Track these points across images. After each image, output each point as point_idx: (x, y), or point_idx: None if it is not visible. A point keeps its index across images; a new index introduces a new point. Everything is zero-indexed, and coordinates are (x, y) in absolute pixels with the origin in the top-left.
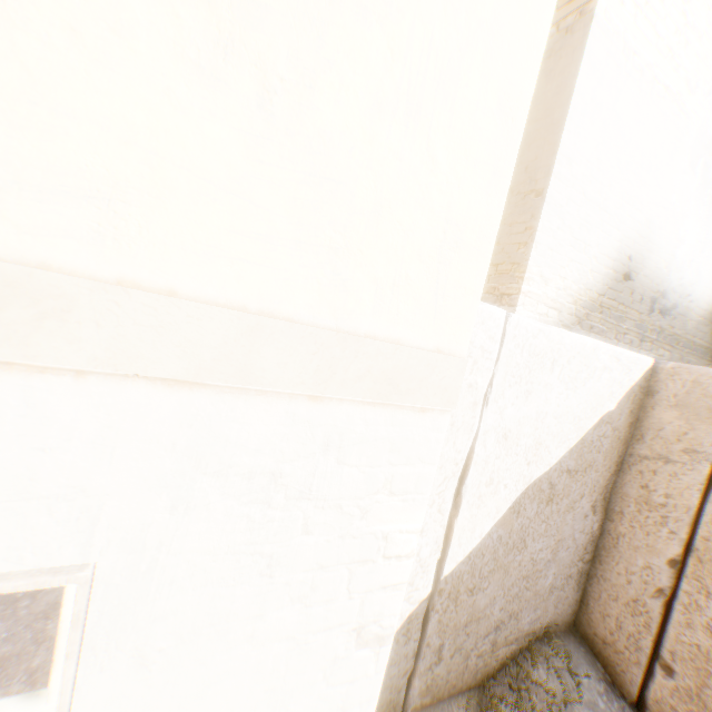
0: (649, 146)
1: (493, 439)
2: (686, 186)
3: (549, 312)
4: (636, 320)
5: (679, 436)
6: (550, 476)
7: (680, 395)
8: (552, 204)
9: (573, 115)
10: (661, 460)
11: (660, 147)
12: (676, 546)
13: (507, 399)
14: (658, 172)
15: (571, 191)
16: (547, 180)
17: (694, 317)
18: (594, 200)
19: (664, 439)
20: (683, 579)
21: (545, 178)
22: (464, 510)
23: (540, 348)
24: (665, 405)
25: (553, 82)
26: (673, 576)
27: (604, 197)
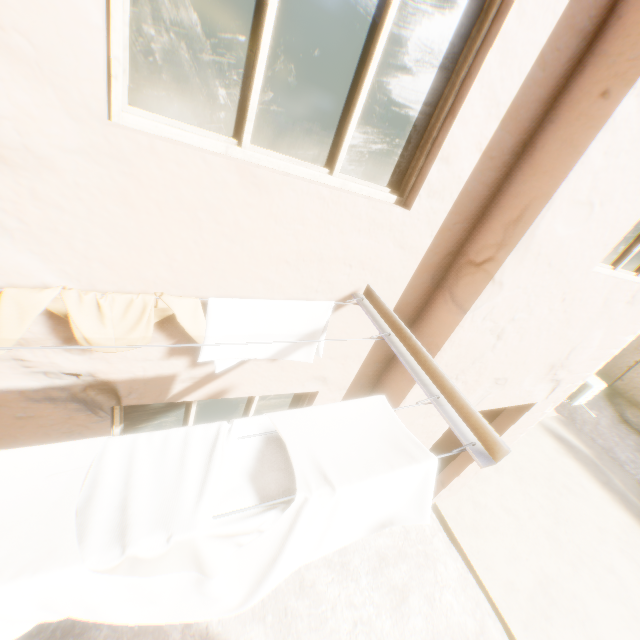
0: None
1: None
2: None
3: None
4: None
5: None
6: None
7: None
8: None
9: None
10: None
11: None
12: (637, 358)
13: None
14: None
15: None
16: None
17: None
18: None
19: None
20: (635, 365)
21: None
22: None
23: None
24: None
25: None
26: (632, 364)
27: None
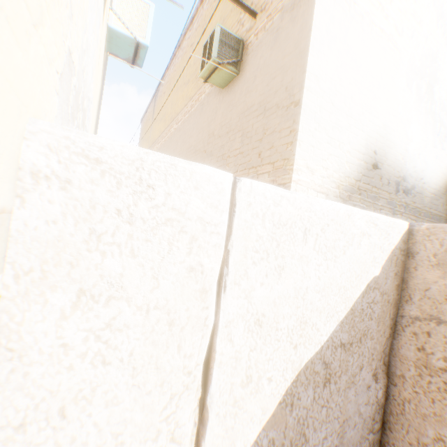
0: (376, 70)
1: (242, 330)
2: (407, 100)
3: (318, 195)
4: (388, 199)
5: (446, 295)
6: (323, 355)
7: (440, 254)
8: (308, 110)
9: (314, 43)
10: (433, 320)
11: (384, 72)
12: None
13: (254, 279)
14: (385, 90)
15: (322, 101)
16: (301, 93)
17: (428, 194)
18: (341, 109)
19: (433, 299)
20: None
21: (300, 91)
22: (213, 425)
23: (286, 217)
24: (428, 265)
25: (297, 25)
26: None
27: (349, 106)
